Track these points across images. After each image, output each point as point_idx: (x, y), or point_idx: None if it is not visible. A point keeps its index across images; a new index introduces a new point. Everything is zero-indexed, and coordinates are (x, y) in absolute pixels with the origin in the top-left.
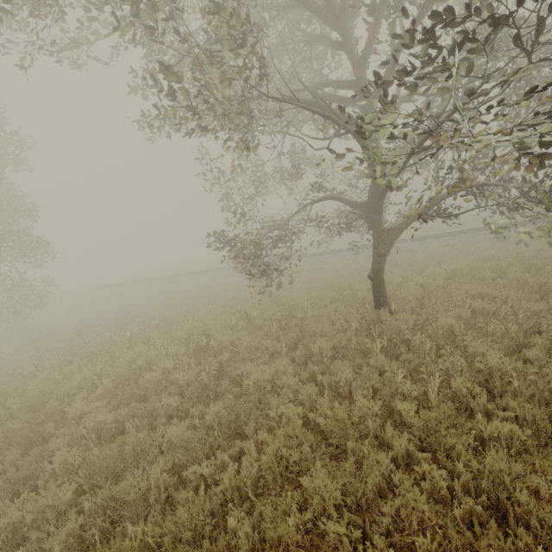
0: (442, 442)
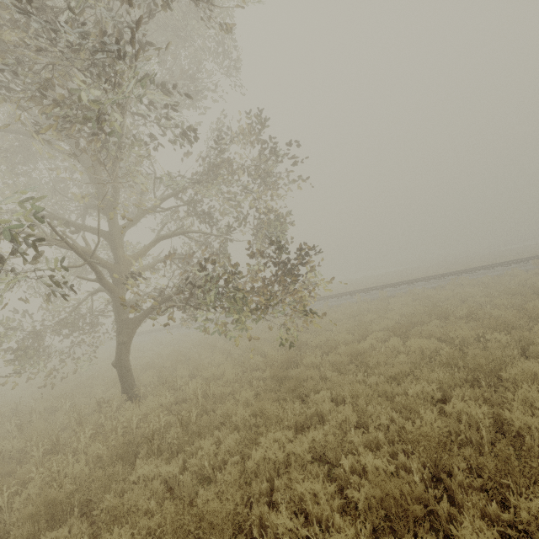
0: None
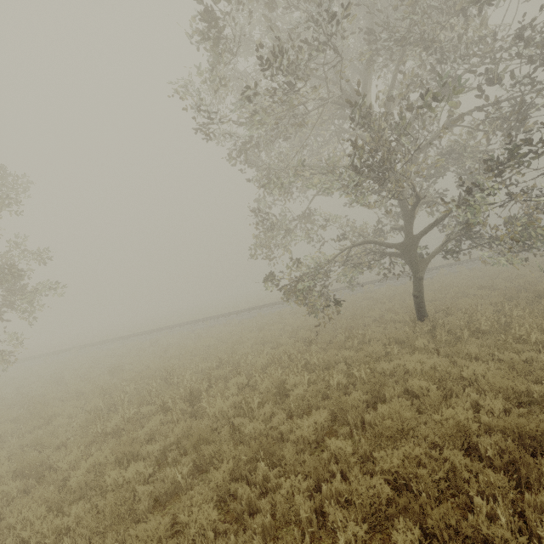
0: None
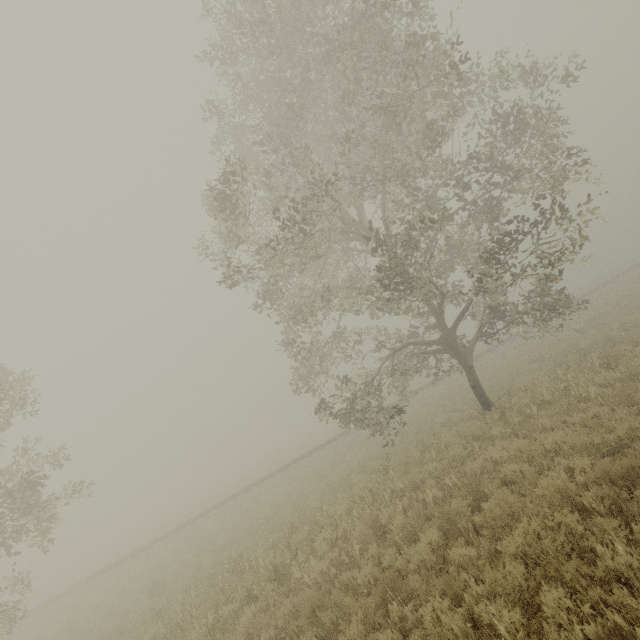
0: (636, 396)
